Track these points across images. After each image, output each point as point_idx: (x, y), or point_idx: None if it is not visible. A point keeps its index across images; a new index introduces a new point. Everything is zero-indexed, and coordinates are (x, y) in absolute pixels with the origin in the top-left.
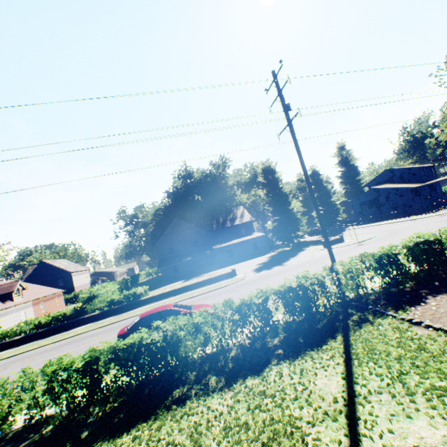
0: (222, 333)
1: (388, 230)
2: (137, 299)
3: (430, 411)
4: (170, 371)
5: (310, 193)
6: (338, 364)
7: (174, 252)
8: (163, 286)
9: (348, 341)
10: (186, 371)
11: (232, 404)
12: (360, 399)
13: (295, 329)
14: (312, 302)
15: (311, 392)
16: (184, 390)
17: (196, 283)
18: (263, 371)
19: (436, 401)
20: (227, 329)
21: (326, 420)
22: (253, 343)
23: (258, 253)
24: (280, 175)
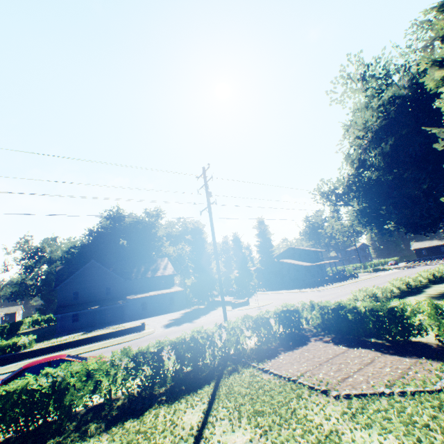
0: (114, 380)
1: (283, 298)
2: (16, 351)
3: (247, 425)
4: (48, 422)
5: (216, 262)
6: (204, 403)
7: (80, 298)
8: (53, 338)
9: (217, 386)
10: (66, 420)
11: (108, 443)
12: (209, 425)
13: (182, 379)
14: (200, 353)
15: (177, 425)
16: (60, 440)
17: (98, 336)
18: (144, 415)
19: (253, 419)
20: (120, 378)
21: (181, 442)
22: (142, 391)
23: (173, 308)
24: (206, 236)
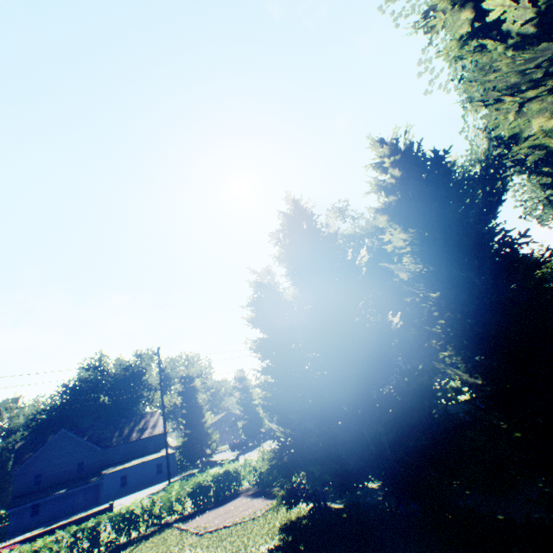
0: None
1: None
2: None
3: None
4: None
5: (165, 433)
6: None
7: (43, 481)
8: (4, 541)
9: (137, 545)
10: None
11: None
12: None
13: (117, 547)
14: (135, 522)
15: None
16: None
17: (58, 527)
18: None
19: None
20: None
21: None
22: None
23: (161, 477)
24: (198, 383)
